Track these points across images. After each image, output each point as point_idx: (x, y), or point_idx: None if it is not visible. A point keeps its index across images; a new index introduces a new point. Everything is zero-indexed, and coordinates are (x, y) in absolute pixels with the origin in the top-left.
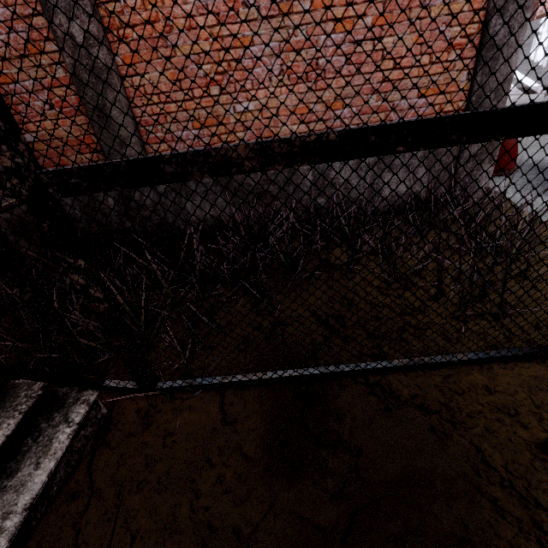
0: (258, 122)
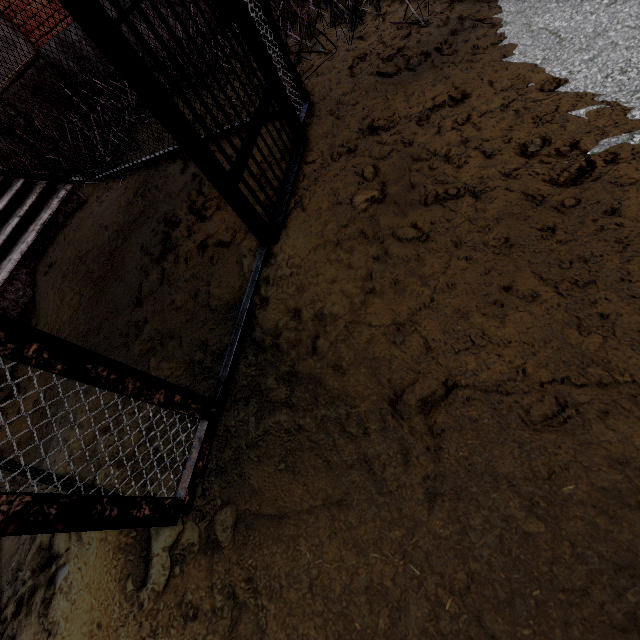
0: None
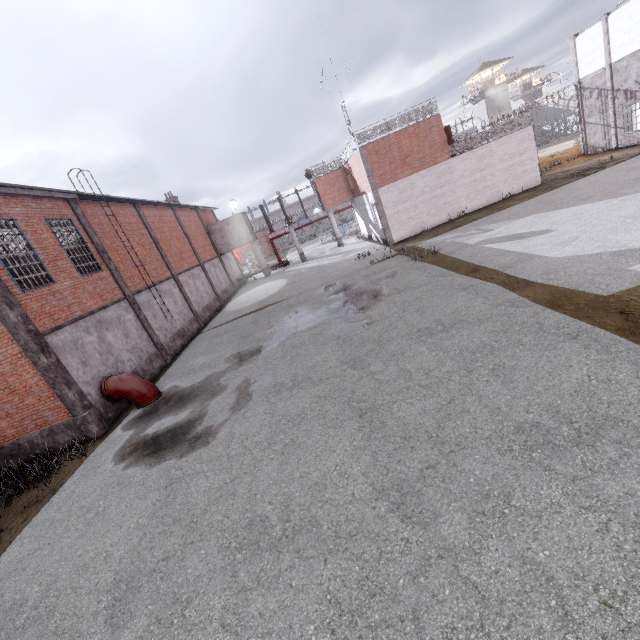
0: None
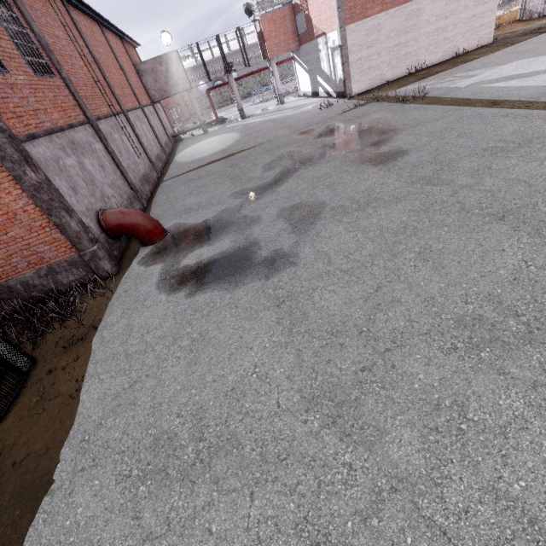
0: None
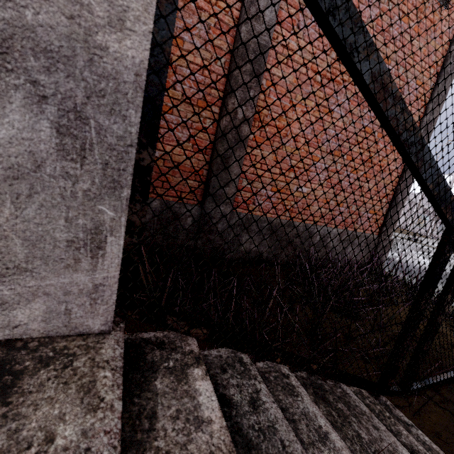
0: (304, 199)
